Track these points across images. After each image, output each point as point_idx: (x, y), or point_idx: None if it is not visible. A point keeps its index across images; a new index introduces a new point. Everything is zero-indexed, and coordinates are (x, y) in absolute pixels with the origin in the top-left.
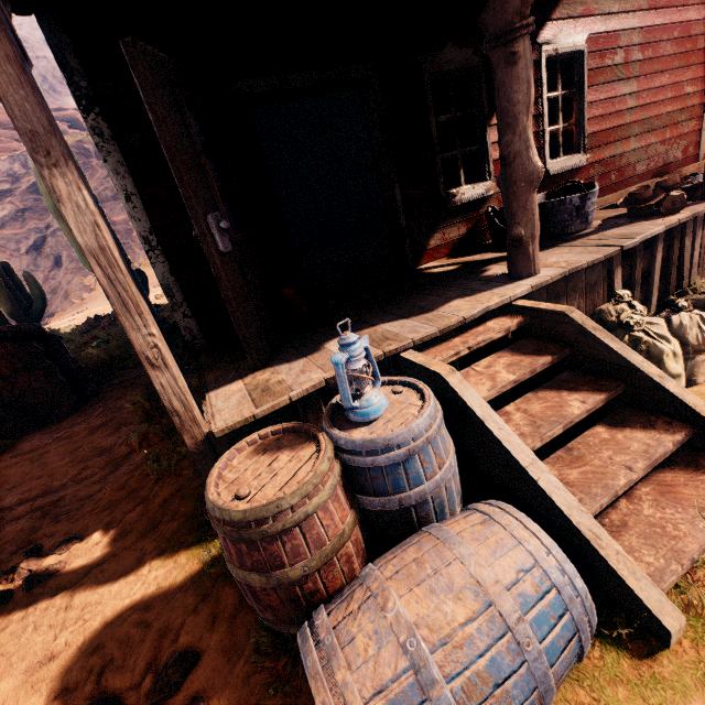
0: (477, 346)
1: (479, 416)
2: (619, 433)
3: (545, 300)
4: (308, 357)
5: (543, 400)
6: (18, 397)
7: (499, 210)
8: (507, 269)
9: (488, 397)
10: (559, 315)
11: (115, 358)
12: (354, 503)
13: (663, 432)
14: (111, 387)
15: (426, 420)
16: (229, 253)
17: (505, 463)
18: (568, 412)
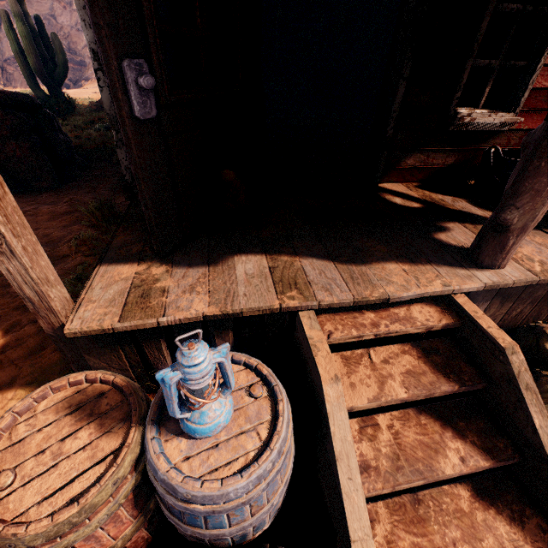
0: (386, 335)
1: (335, 453)
2: (481, 511)
3: (491, 296)
4: (210, 267)
5: (422, 429)
6: (3, 161)
7: (502, 156)
8: (470, 245)
9: (365, 407)
10: (496, 346)
11: (107, 147)
12: (145, 508)
13: (530, 541)
14: (89, 177)
15: (253, 482)
16: (152, 120)
17: (338, 507)
18: (440, 466)
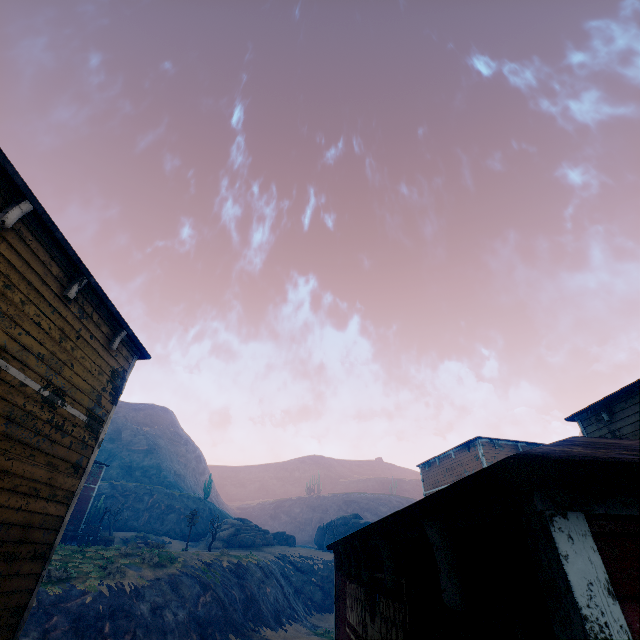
0: None
1: None
2: None
3: None
4: None
5: None
6: None
7: None
8: None
9: None
10: None
11: None
12: None
13: None
14: None
15: None
16: None
17: None
18: None
